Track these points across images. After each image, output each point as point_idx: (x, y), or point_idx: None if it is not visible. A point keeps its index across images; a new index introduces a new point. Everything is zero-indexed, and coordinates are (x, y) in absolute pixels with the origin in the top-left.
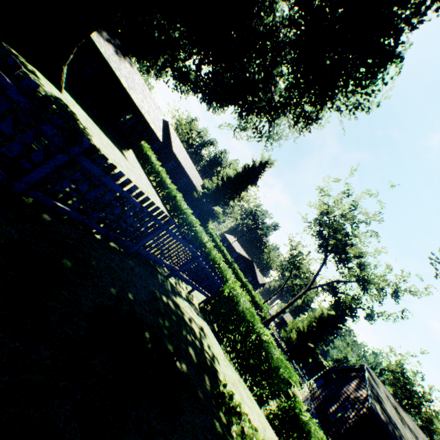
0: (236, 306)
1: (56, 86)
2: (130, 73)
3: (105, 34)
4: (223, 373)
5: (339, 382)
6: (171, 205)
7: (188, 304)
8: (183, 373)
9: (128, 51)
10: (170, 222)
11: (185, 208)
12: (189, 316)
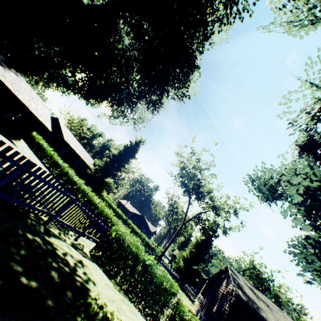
0: (122, 243)
1: None
2: (16, 80)
3: None
4: (98, 292)
5: (216, 286)
6: (64, 180)
7: (66, 244)
8: (28, 288)
9: (18, 69)
10: (28, 162)
11: (77, 180)
12: (64, 251)
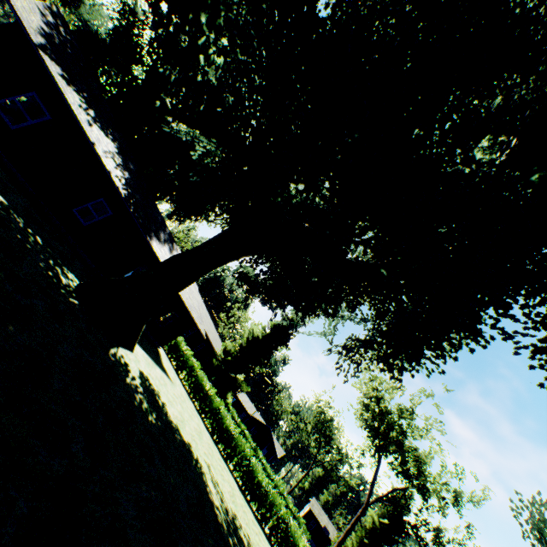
0: None
1: (130, 347)
2: None
3: (162, 234)
4: None
5: None
6: (213, 423)
7: None
8: None
9: None
10: None
11: (233, 428)
12: None
